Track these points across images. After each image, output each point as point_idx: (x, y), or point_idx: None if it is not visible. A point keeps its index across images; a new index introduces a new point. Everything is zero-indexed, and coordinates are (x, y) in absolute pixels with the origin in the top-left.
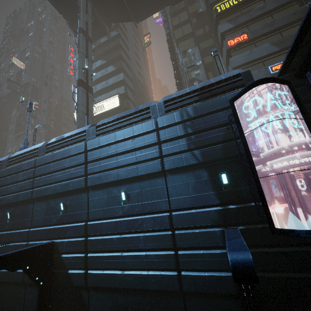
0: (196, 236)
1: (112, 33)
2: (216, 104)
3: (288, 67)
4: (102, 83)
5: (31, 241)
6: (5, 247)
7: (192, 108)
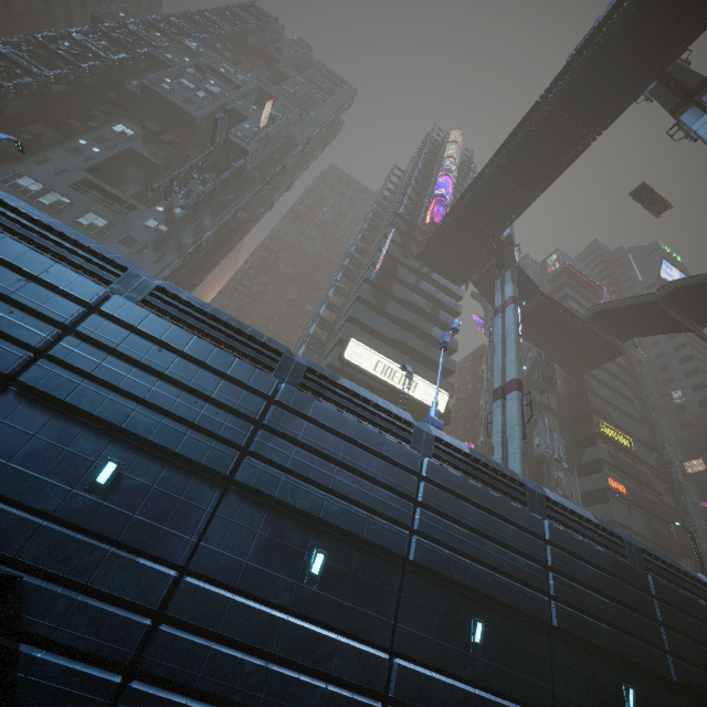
0: None
1: (452, 285)
2: None
3: None
4: (418, 341)
5: None
6: None
7: None
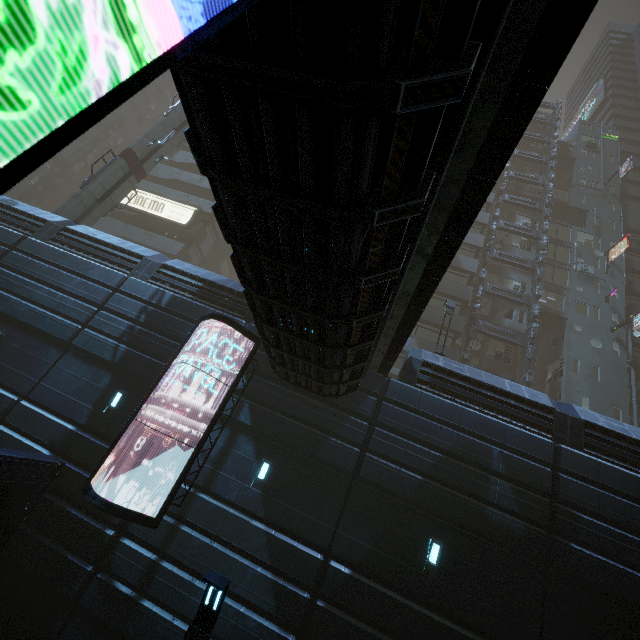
0: (15, 445)
1: None
2: (196, 311)
3: None
4: (194, 176)
5: None
6: None
7: (172, 296)
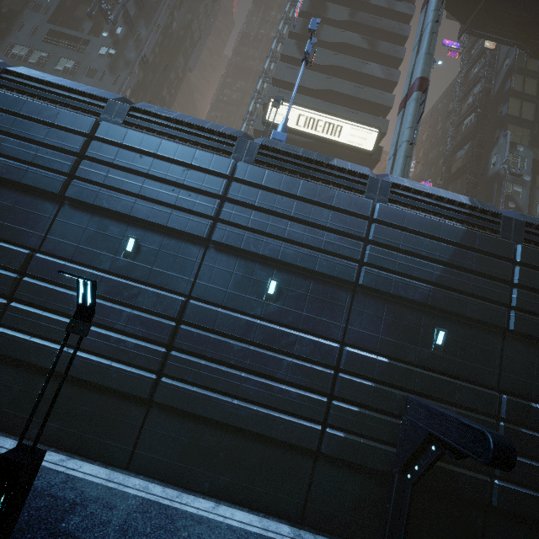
0: None
1: (399, 3)
2: None
3: None
4: (348, 84)
5: (340, 371)
6: (261, 356)
7: None
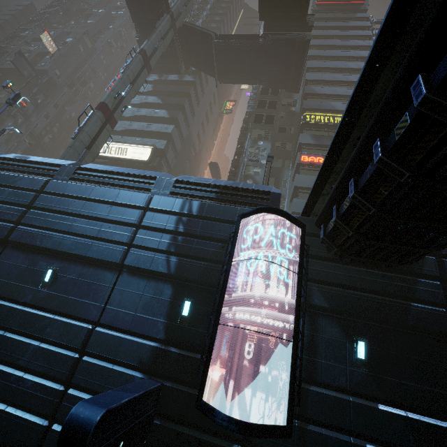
0: (106, 374)
1: (187, 76)
2: (227, 212)
3: (313, 210)
4: (142, 124)
5: None
6: None
7: (199, 203)
